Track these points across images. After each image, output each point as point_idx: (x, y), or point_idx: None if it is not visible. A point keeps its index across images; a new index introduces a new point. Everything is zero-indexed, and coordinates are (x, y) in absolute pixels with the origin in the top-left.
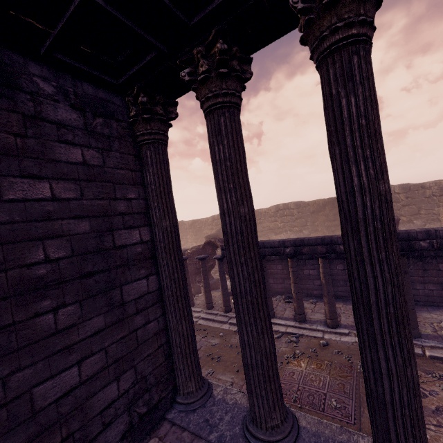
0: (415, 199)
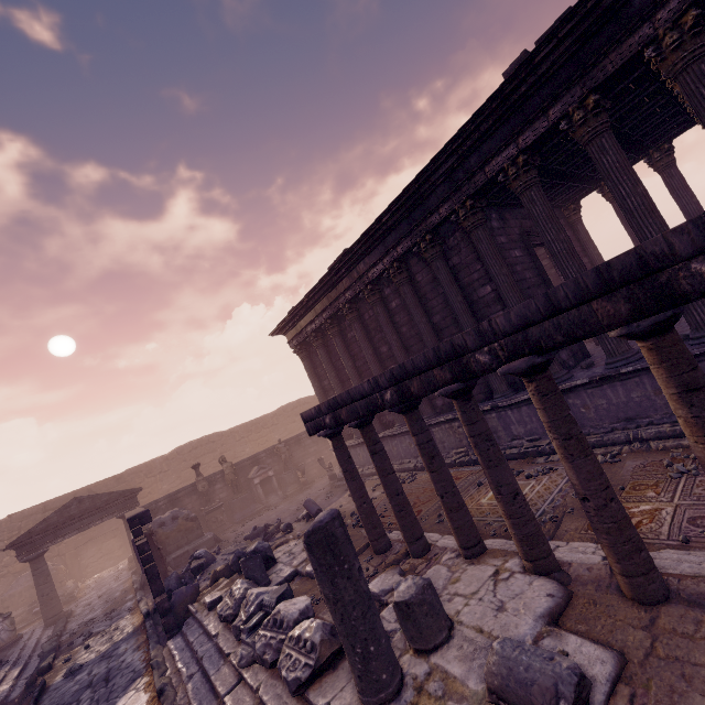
0: None
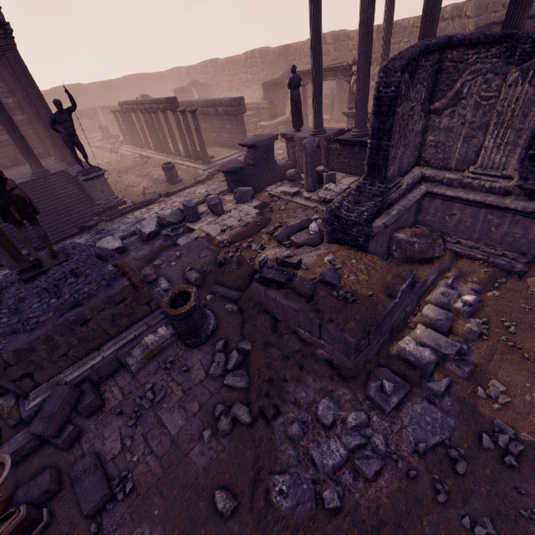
0: (341, 52)
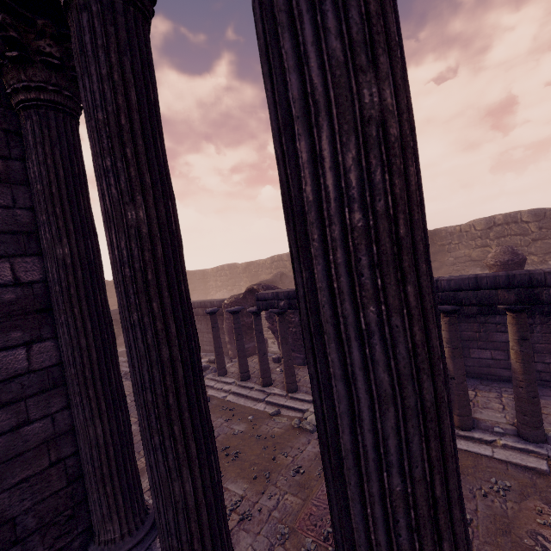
0: None
